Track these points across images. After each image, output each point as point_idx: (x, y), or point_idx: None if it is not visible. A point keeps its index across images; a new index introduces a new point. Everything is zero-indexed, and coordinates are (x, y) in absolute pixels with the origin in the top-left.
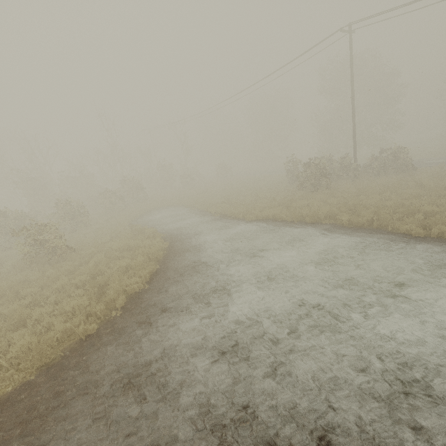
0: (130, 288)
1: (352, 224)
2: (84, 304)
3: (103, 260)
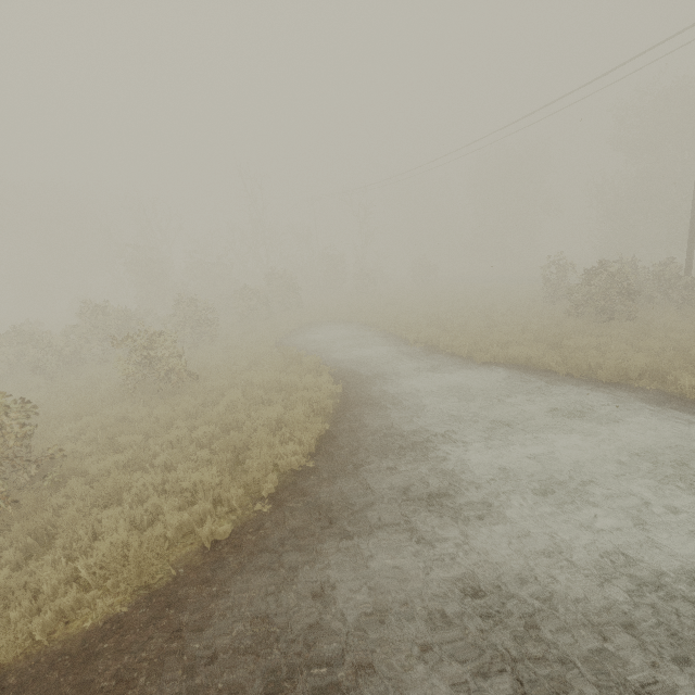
0: (285, 461)
1: None
2: (211, 479)
3: (240, 404)
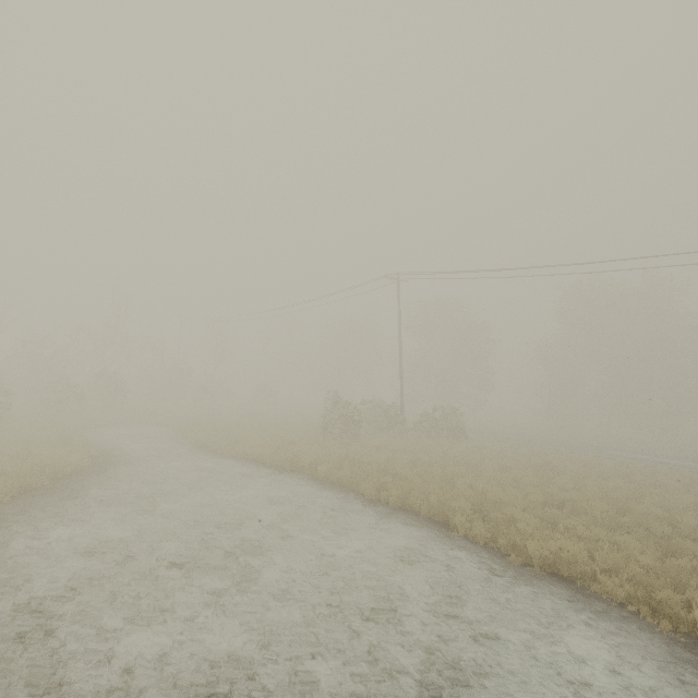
0: None
1: (328, 478)
2: None
3: None
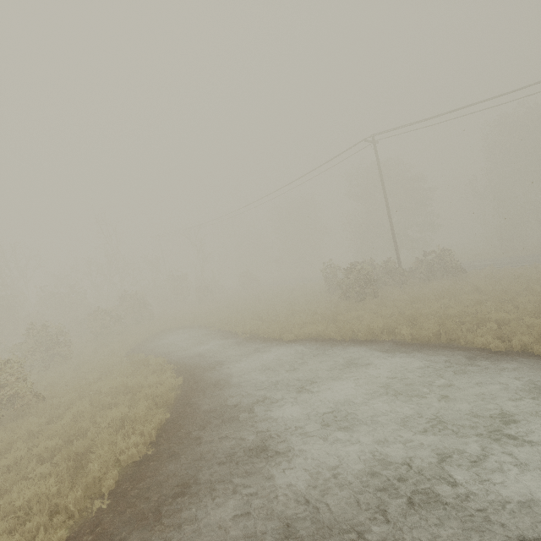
0: (126, 455)
1: (416, 339)
2: (49, 491)
3: (86, 412)
